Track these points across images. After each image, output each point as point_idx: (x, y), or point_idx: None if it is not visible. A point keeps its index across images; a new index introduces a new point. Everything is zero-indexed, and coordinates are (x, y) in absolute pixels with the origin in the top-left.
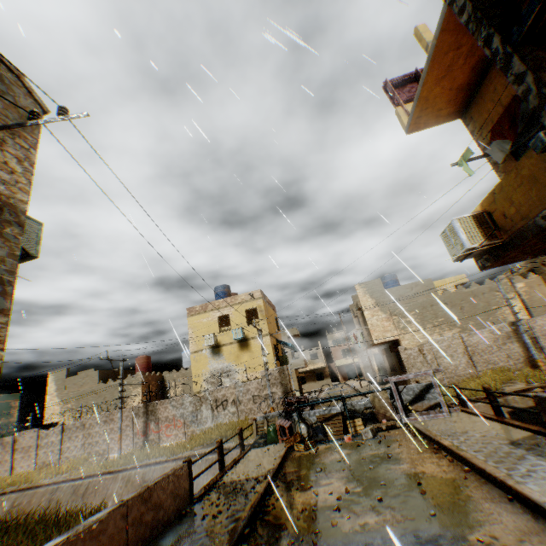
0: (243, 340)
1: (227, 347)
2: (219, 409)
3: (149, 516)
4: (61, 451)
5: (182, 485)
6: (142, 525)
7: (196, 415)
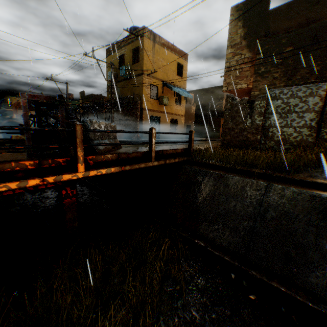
0: (129, 78)
1: (121, 83)
2: None
3: None
4: None
5: None
6: None
7: None
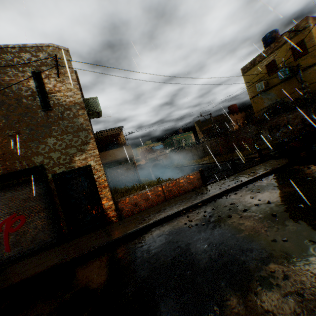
0: (291, 77)
1: (276, 87)
2: (274, 131)
3: (175, 189)
4: (204, 153)
5: (195, 179)
6: (172, 192)
7: (258, 135)
